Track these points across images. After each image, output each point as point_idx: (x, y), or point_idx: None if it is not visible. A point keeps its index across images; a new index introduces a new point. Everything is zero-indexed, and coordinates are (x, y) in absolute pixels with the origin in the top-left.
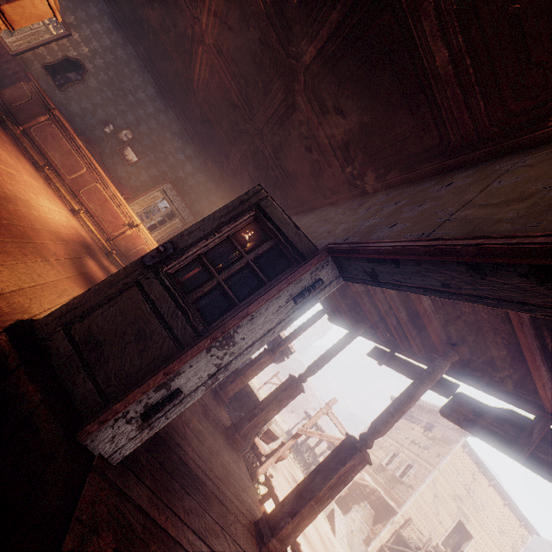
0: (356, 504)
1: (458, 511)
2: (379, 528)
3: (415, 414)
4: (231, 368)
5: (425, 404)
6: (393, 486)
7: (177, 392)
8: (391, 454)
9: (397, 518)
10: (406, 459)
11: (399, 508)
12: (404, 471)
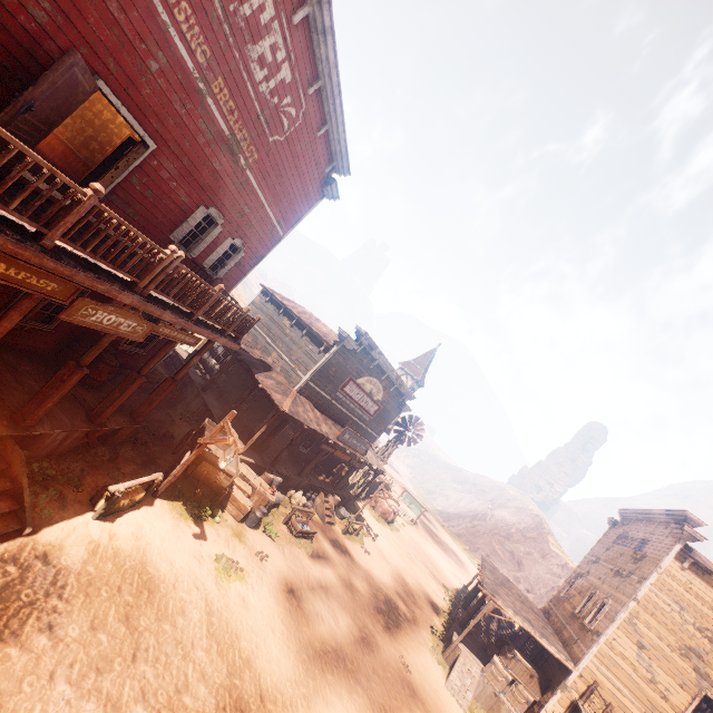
0: (503, 657)
1: (699, 678)
2: (547, 697)
3: (630, 533)
4: None
5: (643, 513)
6: (578, 637)
7: None
8: (587, 596)
9: (571, 681)
10: (602, 597)
11: (575, 665)
12: (597, 614)
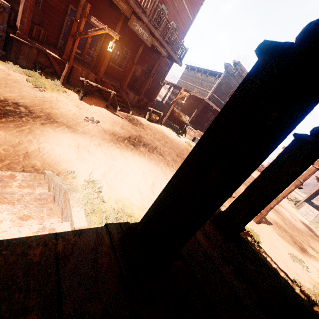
0: None
1: None
2: None
3: None
4: (97, 52)
5: None
6: None
7: (93, 57)
8: None
9: None
10: None
11: None
12: None
